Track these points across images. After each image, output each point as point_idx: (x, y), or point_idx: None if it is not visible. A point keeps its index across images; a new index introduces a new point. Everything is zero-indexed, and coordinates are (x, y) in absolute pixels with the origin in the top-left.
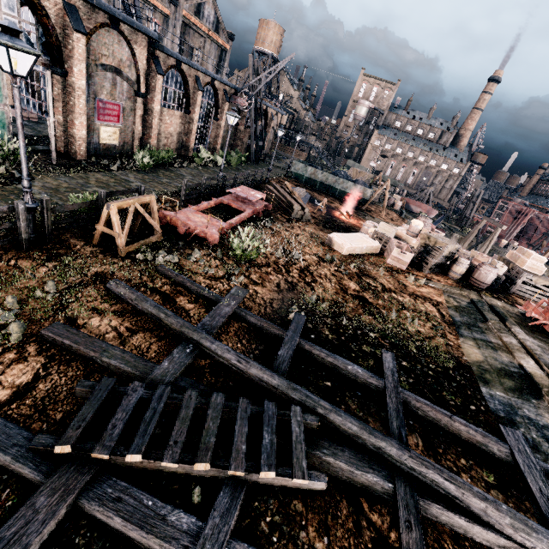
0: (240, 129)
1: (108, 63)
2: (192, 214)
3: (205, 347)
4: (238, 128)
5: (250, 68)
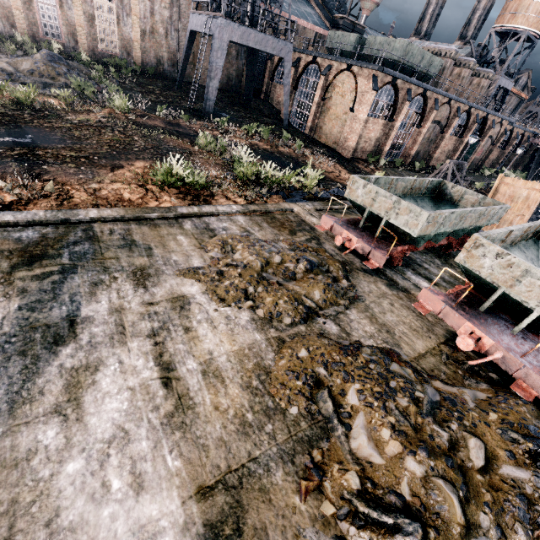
0: (526, 157)
1: (490, 135)
2: None
3: None
4: (525, 156)
5: None
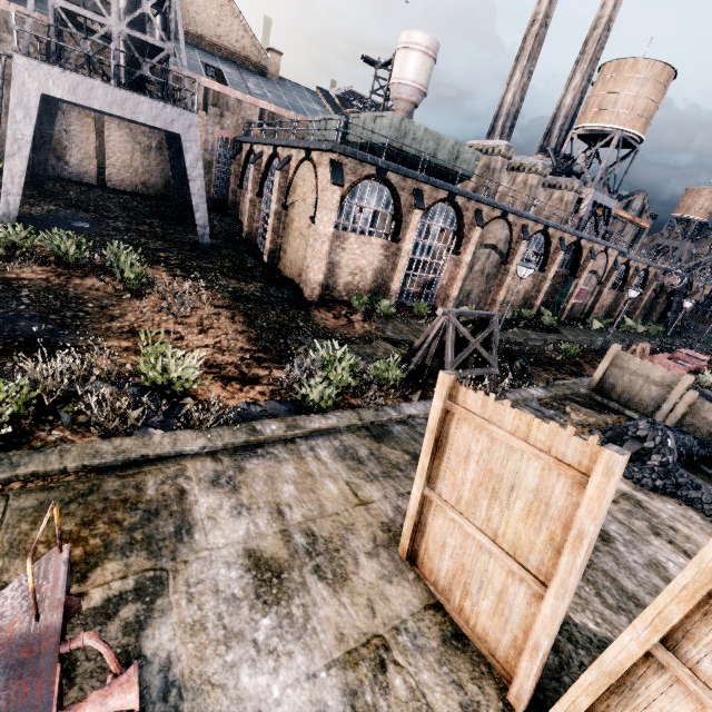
0: (659, 302)
1: (593, 269)
2: (661, 358)
3: (709, 398)
4: (657, 301)
5: (685, 252)
